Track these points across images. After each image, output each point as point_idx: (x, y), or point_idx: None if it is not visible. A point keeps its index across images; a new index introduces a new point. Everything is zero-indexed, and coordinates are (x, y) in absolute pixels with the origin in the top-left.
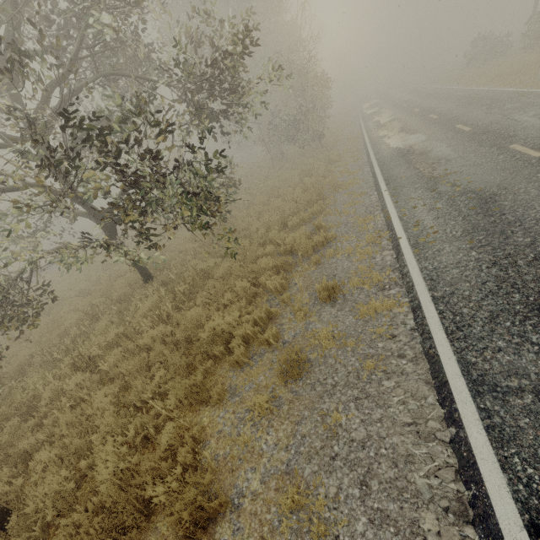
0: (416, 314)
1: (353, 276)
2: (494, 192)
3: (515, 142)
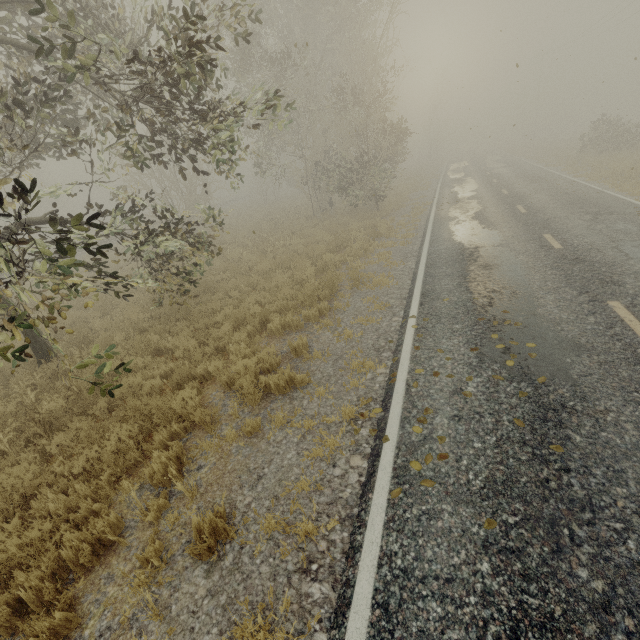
0: None
1: (282, 496)
2: (564, 400)
3: (618, 296)
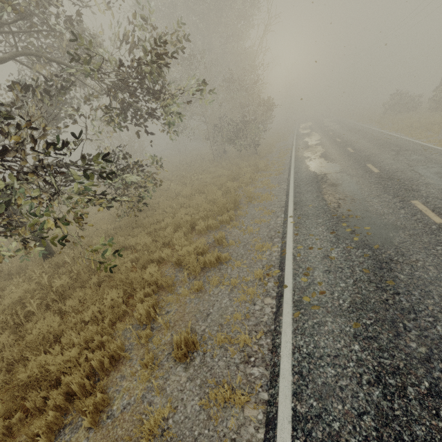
0: (268, 435)
1: (225, 323)
2: (391, 256)
3: (417, 197)
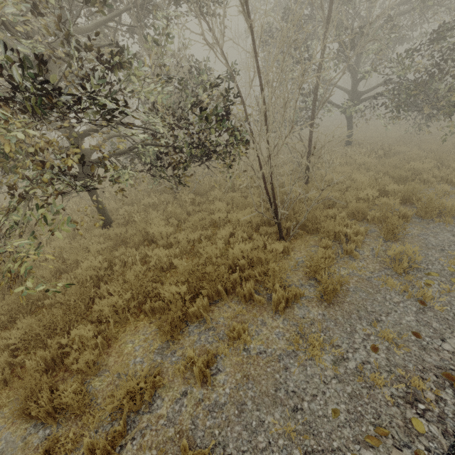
0: None
1: None
2: None
3: None
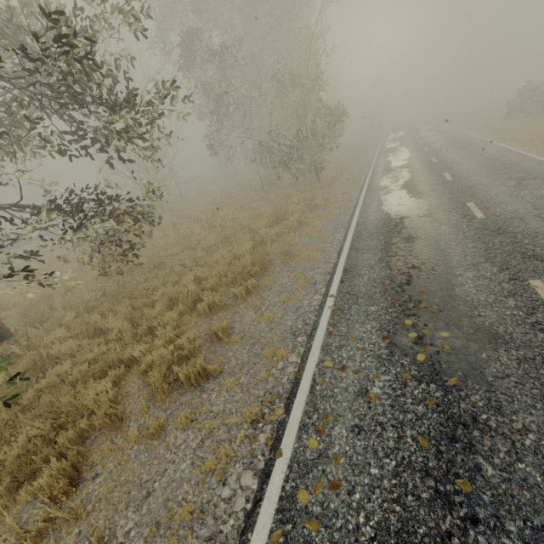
0: None
1: (163, 523)
2: (476, 411)
3: (540, 273)
